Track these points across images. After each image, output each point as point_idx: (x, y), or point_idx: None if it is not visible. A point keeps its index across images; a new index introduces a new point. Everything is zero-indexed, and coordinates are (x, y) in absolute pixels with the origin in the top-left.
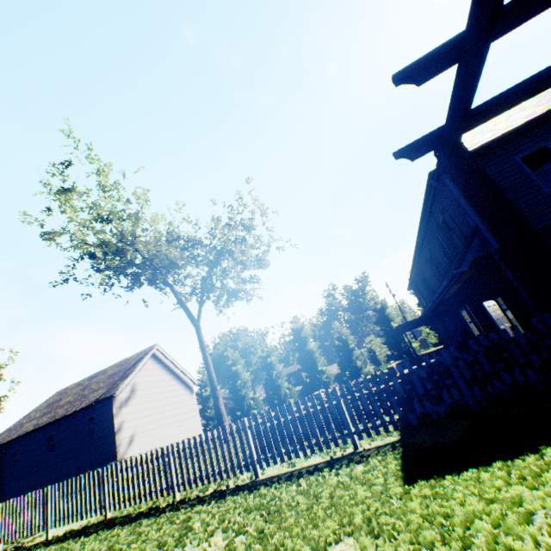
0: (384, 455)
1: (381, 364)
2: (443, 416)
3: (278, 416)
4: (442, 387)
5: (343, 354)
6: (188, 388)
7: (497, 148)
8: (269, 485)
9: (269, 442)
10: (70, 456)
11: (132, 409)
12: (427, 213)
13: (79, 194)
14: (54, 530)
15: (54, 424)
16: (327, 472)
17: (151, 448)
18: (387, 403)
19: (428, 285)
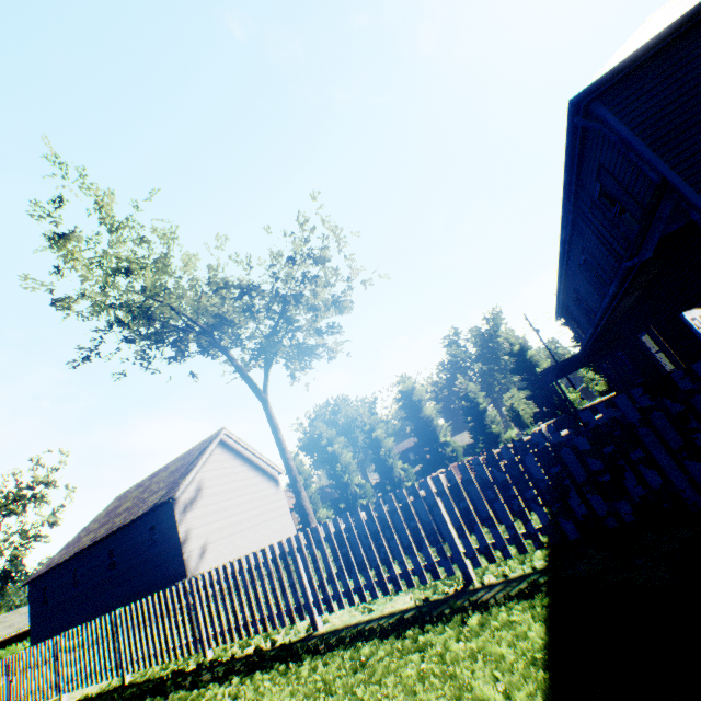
0: (514, 607)
1: (529, 426)
2: (630, 521)
3: (339, 531)
4: (622, 467)
5: (472, 418)
6: (272, 480)
7: (693, 32)
8: (319, 655)
9: (328, 574)
10: (134, 575)
11: (200, 512)
12: (573, 185)
13: (79, 239)
14: (78, 690)
15: (112, 537)
16: (412, 637)
17: (231, 558)
18: (520, 501)
19: (585, 306)
